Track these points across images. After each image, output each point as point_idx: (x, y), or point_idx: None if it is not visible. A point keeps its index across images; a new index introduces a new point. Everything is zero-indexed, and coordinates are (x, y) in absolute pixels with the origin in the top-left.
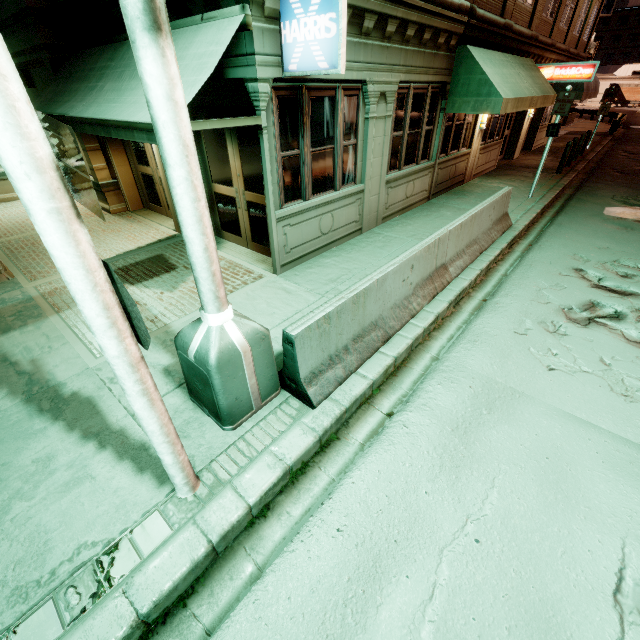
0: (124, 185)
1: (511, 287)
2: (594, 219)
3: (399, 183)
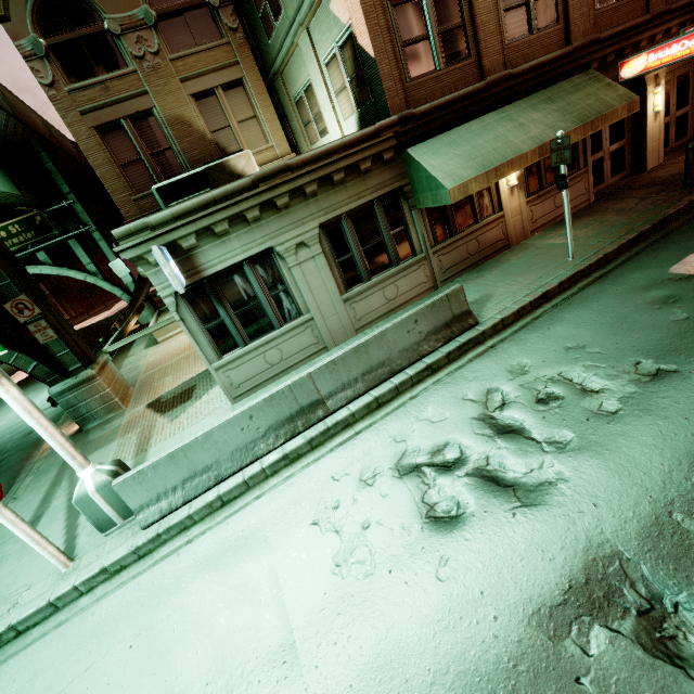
0: None
1: (391, 417)
2: (634, 286)
3: (368, 294)
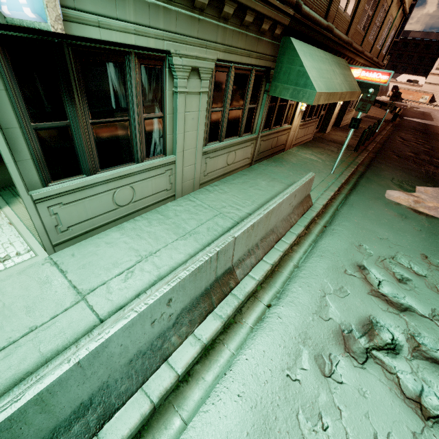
0: None
1: (298, 289)
2: (378, 202)
3: (219, 153)
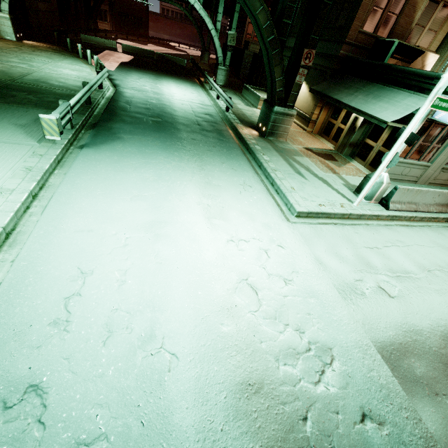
0: (318, 123)
1: None
2: None
3: None
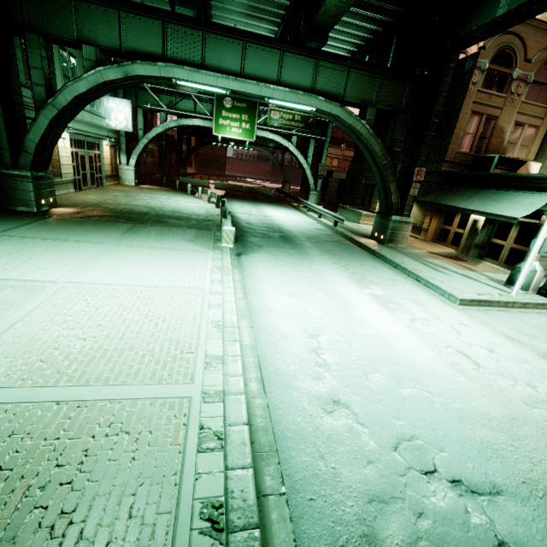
0: (430, 230)
1: None
2: None
3: None
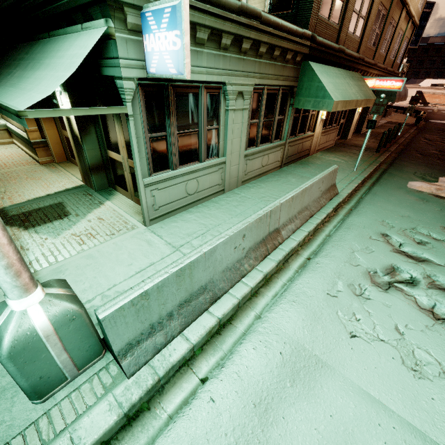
0: (52, 143)
1: (331, 248)
2: (400, 191)
3: (256, 156)
